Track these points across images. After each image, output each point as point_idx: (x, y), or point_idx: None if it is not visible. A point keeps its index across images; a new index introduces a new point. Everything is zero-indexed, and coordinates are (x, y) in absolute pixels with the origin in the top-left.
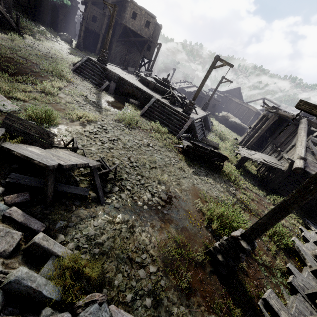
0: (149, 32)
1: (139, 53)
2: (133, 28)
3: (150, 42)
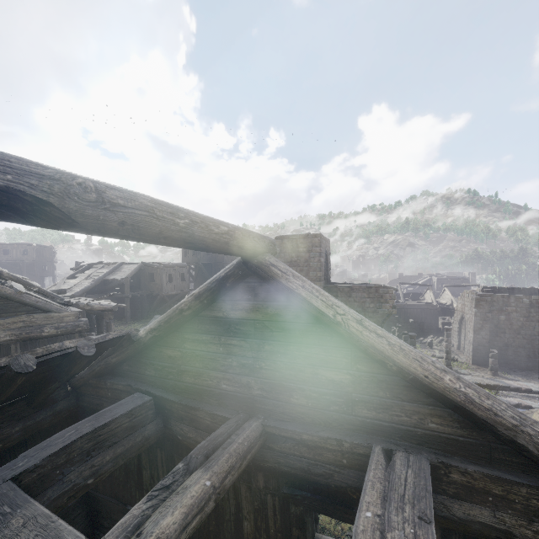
0: (32, 257)
1: (34, 277)
2: (10, 261)
3: (45, 263)
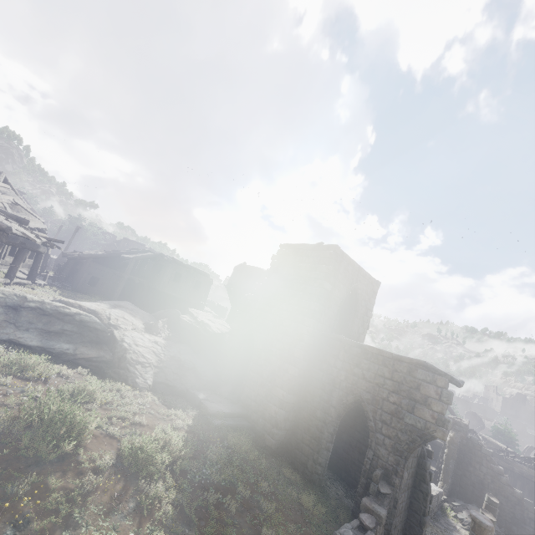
0: None
1: None
2: None
3: None
